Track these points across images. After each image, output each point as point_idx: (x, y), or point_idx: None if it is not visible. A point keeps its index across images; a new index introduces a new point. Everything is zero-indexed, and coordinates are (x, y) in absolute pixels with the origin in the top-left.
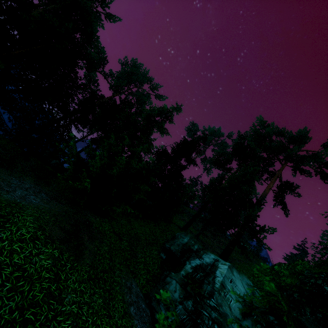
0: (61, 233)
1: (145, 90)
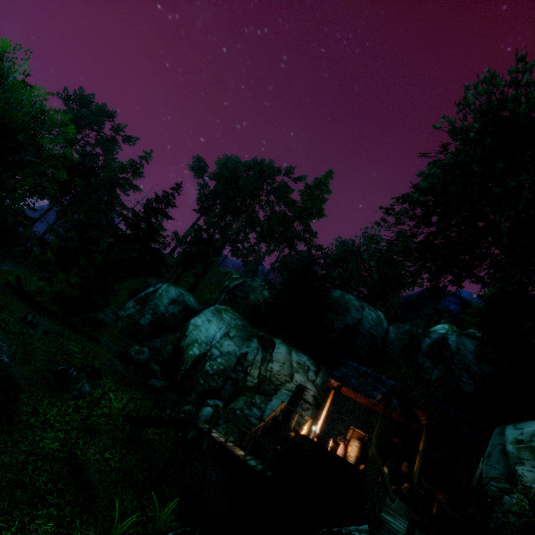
0: (39, 278)
1: (105, 137)
